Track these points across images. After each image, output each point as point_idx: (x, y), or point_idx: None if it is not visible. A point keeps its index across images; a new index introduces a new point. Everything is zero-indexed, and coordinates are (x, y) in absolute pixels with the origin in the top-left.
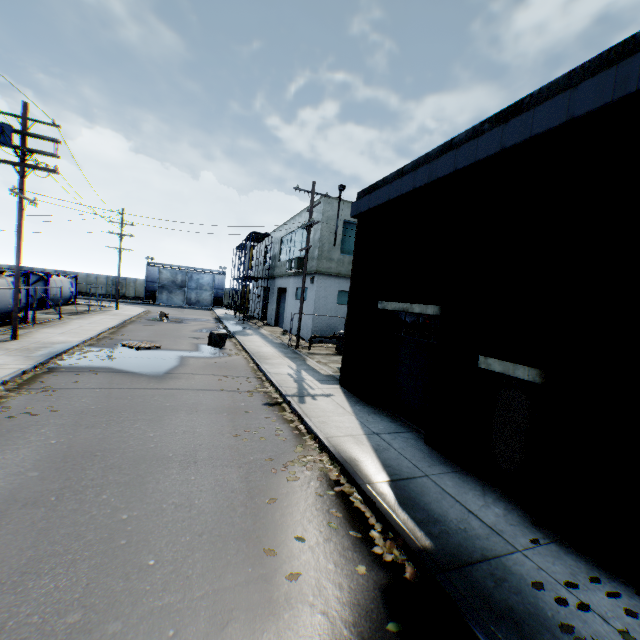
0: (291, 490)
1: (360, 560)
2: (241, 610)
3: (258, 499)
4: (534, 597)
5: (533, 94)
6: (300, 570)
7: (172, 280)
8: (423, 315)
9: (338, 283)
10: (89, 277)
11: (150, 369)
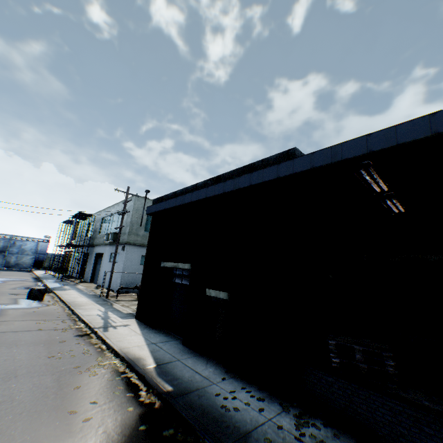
0: (91, 380)
1: (130, 405)
2: (51, 440)
3: (67, 388)
4: (214, 399)
5: (224, 174)
6: (92, 416)
7: None
8: (185, 269)
9: (142, 250)
10: None
11: None
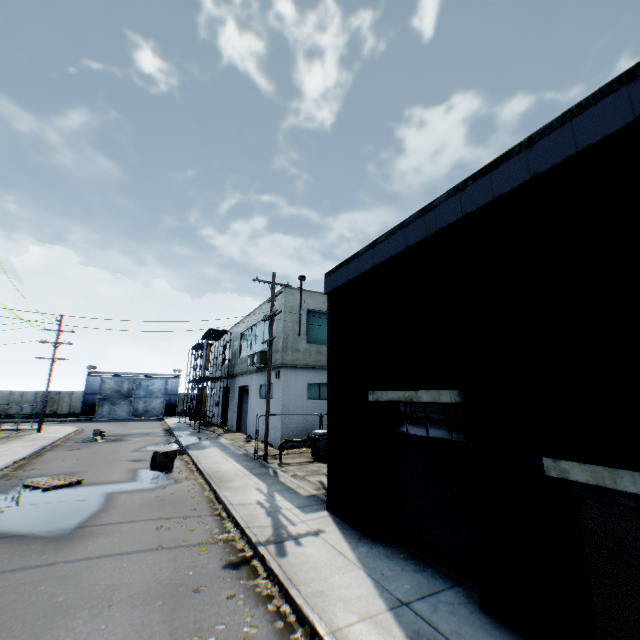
0: None
1: None
2: None
3: None
4: None
5: (522, 142)
6: None
7: (117, 389)
8: (430, 404)
9: (307, 375)
10: (13, 395)
11: (54, 523)
